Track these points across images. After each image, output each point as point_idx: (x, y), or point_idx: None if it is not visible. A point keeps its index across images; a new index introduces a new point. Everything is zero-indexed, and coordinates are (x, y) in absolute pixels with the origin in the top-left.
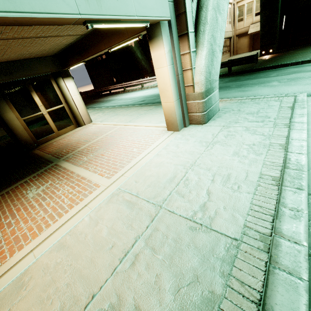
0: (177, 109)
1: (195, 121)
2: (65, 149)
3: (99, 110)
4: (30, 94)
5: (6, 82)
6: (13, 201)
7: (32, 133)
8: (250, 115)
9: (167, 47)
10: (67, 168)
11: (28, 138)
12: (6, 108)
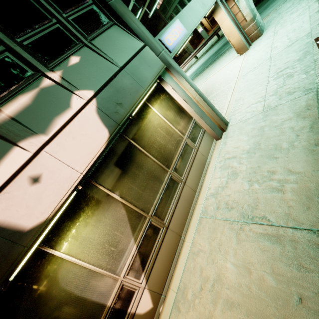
0: (241, 37)
1: (255, 38)
2: None
3: None
4: None
5: None
6: None
7: None
8: (288, 9)
9: (223, 9)
10: None
11: None
12: None
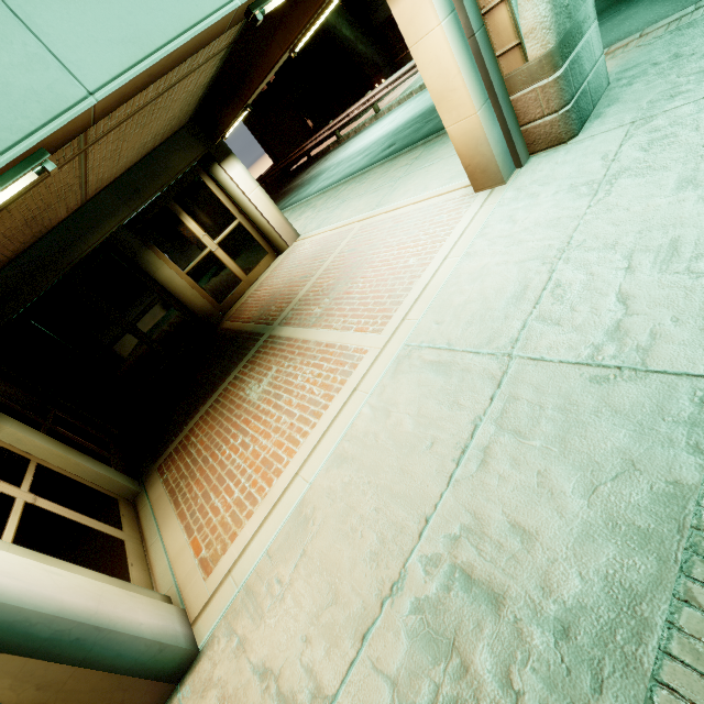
0: (489, 127)
1: (544, 142)
2: (274, 306)
3: (303, 205)
4: (180, 219)
5: (138, 213)
6: (232, 411)
7: (208, 294)
8: None
9: None
10: (294, 337)
11: (206, 304)
12: (155, 261)
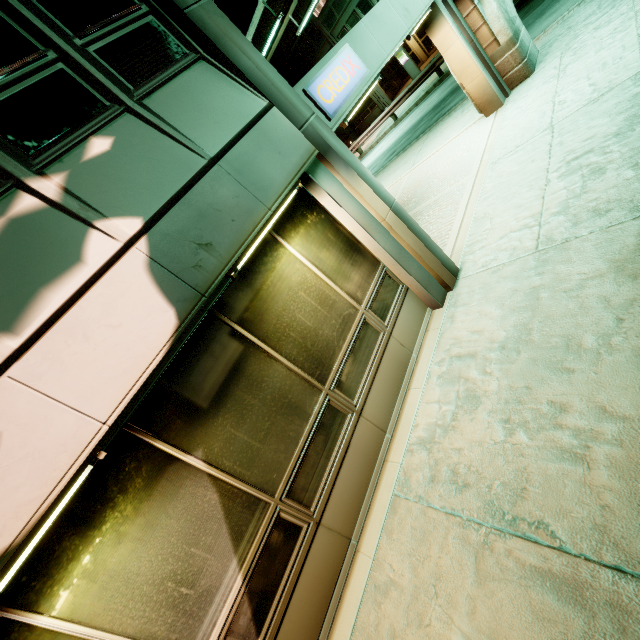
0: (488, 79)
1: (517, 81)
2: None
3: None
4: None
5: None
6: None
7: None
8: (590, 18)
9: (450, 20)
10: None
11: None
12: None
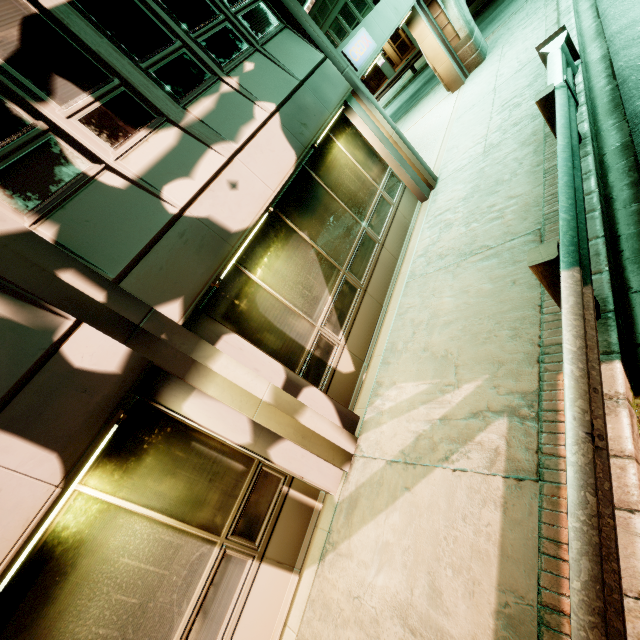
0: (453, 64)
1: (473, 66)
2: None
3: None
4: None
5: None
6: None
7: None
8: (521, 22)
9: (424, 20)
10: None
11: None
12: None
